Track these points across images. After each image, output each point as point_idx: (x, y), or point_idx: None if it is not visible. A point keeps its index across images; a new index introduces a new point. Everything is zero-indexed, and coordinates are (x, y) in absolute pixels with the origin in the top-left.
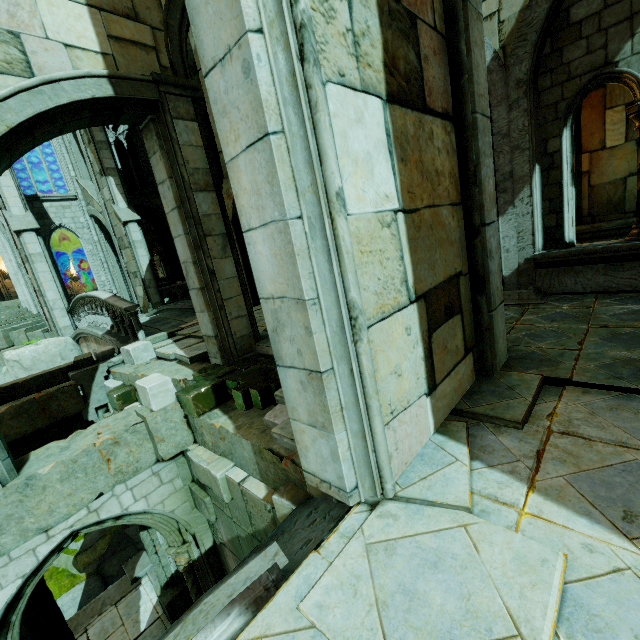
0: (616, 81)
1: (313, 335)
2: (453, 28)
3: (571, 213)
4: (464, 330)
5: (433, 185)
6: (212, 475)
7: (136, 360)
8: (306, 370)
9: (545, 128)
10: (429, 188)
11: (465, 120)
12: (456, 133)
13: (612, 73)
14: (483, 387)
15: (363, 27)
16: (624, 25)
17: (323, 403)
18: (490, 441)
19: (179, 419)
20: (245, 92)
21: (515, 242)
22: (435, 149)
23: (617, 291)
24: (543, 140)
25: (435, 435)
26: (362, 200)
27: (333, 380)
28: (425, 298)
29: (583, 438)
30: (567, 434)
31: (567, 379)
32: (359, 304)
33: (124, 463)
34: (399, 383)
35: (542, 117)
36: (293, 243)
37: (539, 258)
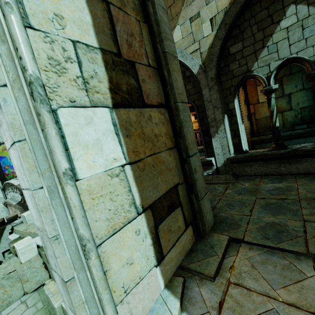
0: (253, 78)
1: (57, 259)
2: (160, 64)
3: (244, 137)
4: (184, 214)
5: (153, 143)
6: (53, 305)
7: (29, 221)
8: (60, 277)
9: (227, 98)
10: (150, 145)
11: (171, 107)
12: (168, 112)
13: (251, 75)
14: (198, 246)
15: (92, 73)
16: (253, 55)
17: (71, 300)
18: (195, 293)
19: (39, 265)
20: (3, 117)
21: (221, 150)
22: (153, 124)
23: (270, 174)
24: (226, 103)
25: (164, 290)
26: (93, 167)
27: (75, 284)
28: (151, 207)
29: (246, 288)
30: (238, 285)
31: (241, 239)
32: (87, 236)
33: (0, 300)
34: (131, 269)
35: (224, 93)
36: (37, 204)
37: (232, 159)
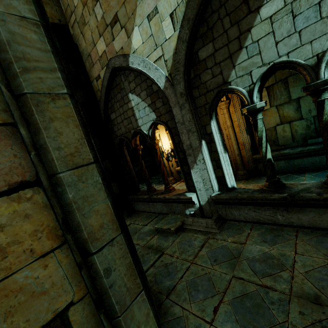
0: (232, 93)
1: None
2: (14, 117)
3: (228, 169)
4: None
5: None
6: None
7: None
8: None
9: (202, 119)
10: None
11: (44, 184)
12: (45, 191)
13: (228, 89)
14: None
15: None
16: (228, 61)
17: None
18: None
19: None
20: None
21: (202, 185)
22: None
23: (264, 223)
24: (203, 126)
25: None
26: None
27: None
28: None
29: None
30: None
31: None
32: None
33: None
34: None
35: (199, 113)
36: None
37: (214, 199)
